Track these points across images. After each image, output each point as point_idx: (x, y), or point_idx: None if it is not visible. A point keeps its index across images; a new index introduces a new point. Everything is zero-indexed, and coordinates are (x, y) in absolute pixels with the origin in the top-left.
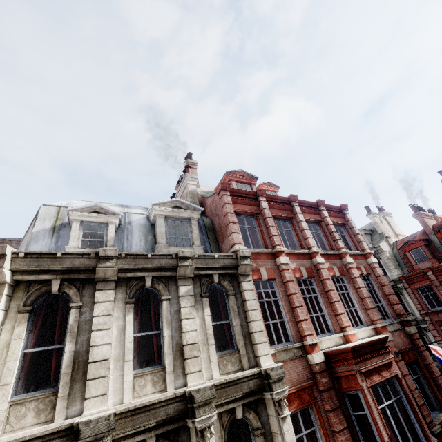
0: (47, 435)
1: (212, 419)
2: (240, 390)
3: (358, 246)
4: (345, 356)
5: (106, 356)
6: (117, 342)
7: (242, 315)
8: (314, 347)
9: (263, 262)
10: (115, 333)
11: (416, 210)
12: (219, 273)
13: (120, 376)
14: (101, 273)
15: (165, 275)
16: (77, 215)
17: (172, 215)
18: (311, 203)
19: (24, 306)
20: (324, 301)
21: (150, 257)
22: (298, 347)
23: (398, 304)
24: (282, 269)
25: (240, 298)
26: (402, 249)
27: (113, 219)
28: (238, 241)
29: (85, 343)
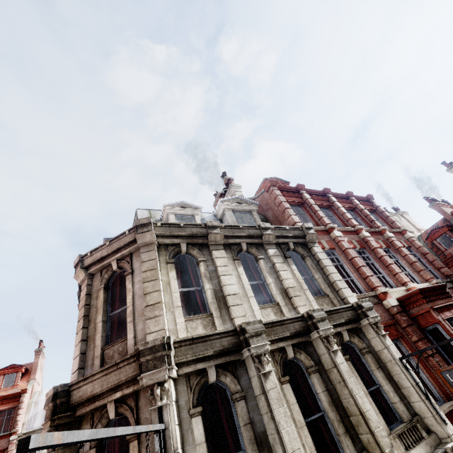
0: (221, 333)
1: (331, 330)
2: (342, 317)
3: (392, 226)
4: (415, 298)
5: (236, 291)
6: (238, 285)
7: (320, 271)
8: (386, 295)
9: (321, 237)
10: (235, 279)
11: (431, 201)
12: (292, 241)
13: (249, 307)
14: (212, 237)
15: (254, 242)
16: (171, 209)
17: (237, 208)
18: (342, 195)
19: (170, 259)
20: (381, 265)
21: (241, 228)
22: (372, 296)
23: (444, 267)
24: (338, 241)
25: (314, 260)
26: (429, 239)
27: (196, 211)
28: (297, 220)
29: (217, 285)
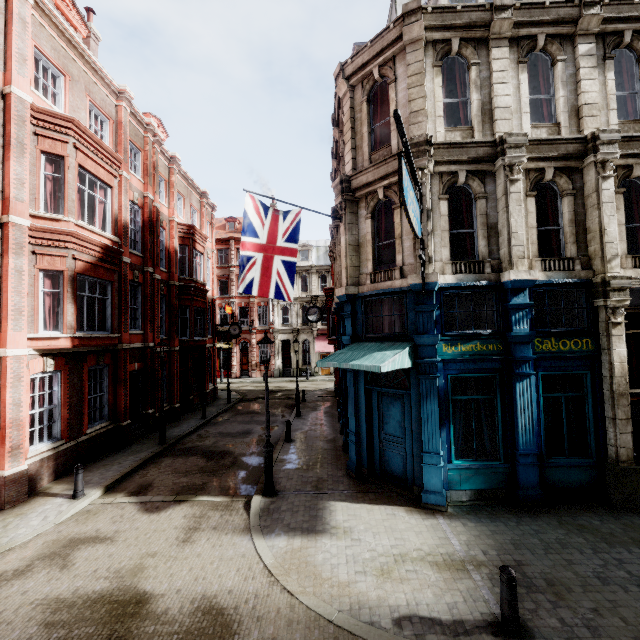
0: (479, 143)
1: (615, 156)
2: None
3: None
4: None
5: (508, 105)
6: (513, 99)
7: None
8: None
9: None
10: (511, 90)
11: None
12: (633, 28)
13: (519, 125)
14: (496, 27)
15: (560, 33)
16: None
17: None
18: None
19: (437, 62)
20: None
21: (546, 8)
22: None
23: None
24: None
25: None
26: None
27: None
28: None
29: (487, 96)
